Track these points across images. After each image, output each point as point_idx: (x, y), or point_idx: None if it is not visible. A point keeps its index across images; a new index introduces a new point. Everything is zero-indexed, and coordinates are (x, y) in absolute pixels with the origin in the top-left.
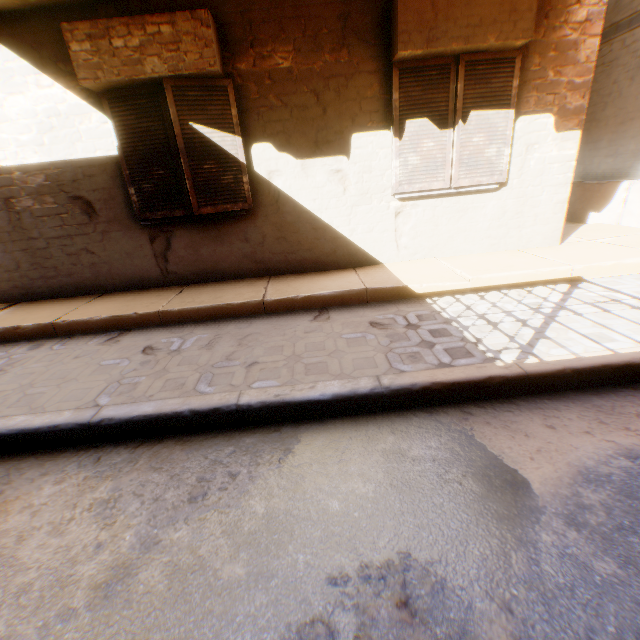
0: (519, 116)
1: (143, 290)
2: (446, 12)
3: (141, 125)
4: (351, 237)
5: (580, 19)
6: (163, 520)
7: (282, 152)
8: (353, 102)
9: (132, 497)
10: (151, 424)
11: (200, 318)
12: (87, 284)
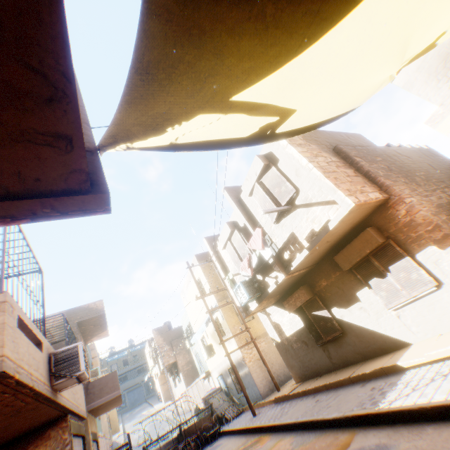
0: (414, 255)
1: (330, 372)
2: (347, 253)
3: (304, 316)
4: (386, 333)
5: (403, 213)
6: (296, 444)
7: (340, 308)
8: (348, 283)
9: (295, 440)
10: (304, 423)
11: (335, 386)
12: (316, 371)
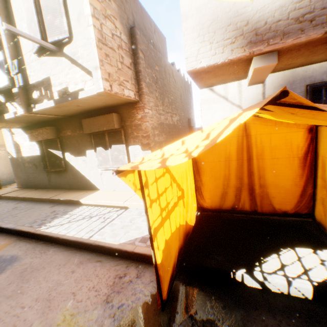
0: (129, 145)
1: (45, 189)
2: (93, 123)
3: (43, 148)
4: (90, 180)
5: (140, 117)
6: None
7: (71, 155)
8: (85, 142)
9: None
10: None
11: (38, 201)
12: (37, 185)
